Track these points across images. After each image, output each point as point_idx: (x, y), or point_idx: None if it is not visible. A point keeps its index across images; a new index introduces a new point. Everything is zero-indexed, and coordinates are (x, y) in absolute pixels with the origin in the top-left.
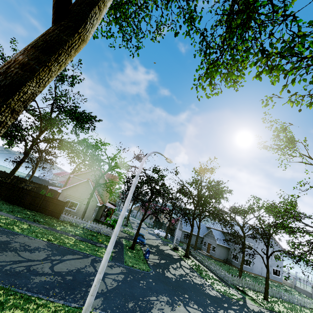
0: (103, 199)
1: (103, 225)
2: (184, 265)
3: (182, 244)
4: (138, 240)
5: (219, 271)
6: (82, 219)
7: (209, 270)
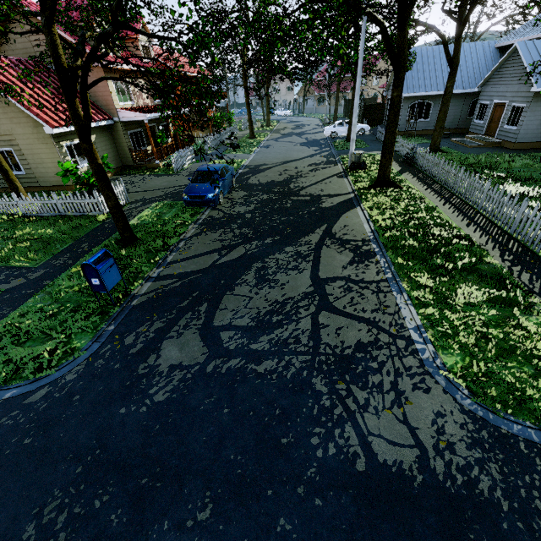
0: (103, 107)
1: (53, 193)
2: (340, 235)
3: (400, 139)
4: (186, 196)
5: (513, 215)
6: (18, 193)
7: (465, 216)
